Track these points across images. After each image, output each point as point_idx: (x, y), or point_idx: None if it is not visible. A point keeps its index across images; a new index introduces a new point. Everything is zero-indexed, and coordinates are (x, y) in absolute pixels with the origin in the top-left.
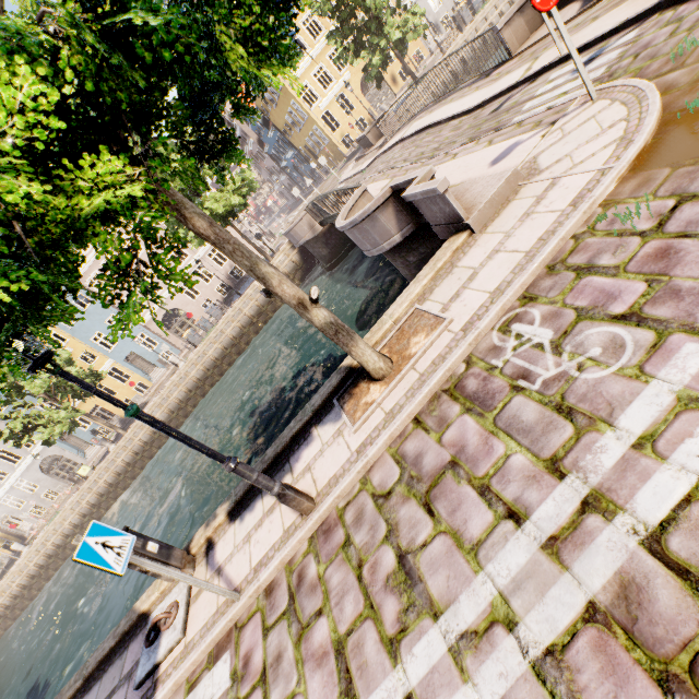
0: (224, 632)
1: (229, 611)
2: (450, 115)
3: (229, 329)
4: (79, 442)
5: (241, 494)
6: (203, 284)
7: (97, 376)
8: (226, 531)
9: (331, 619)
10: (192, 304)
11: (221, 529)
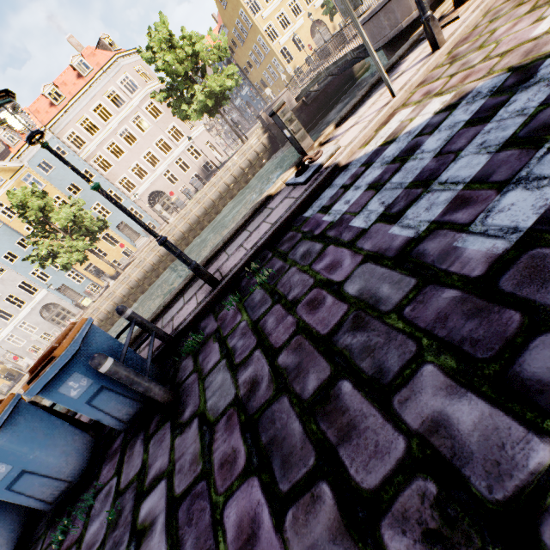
0: (385, 118)
1: (388, 104)
2: None
3: (212, 192)
4: (73, 295)
5: (345, 112)
6: (182, 173)
7: (105, 223)
8: (340, 128)
9: (508, 23)
10: (172, 188)
11: (331, 134)
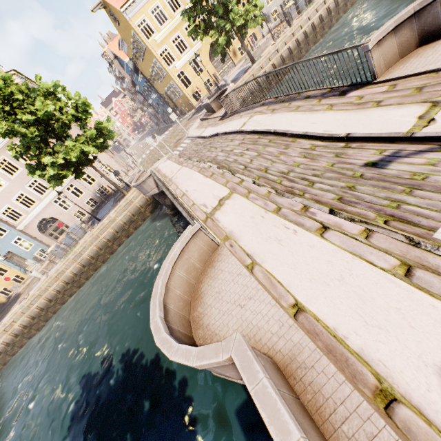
0: None
1: None
2: (299, 131)
3: (87, 251)
4: None
5: None
6: (75, 198)
7: None
8: None
9: None
10: (65, 213)
11: None
